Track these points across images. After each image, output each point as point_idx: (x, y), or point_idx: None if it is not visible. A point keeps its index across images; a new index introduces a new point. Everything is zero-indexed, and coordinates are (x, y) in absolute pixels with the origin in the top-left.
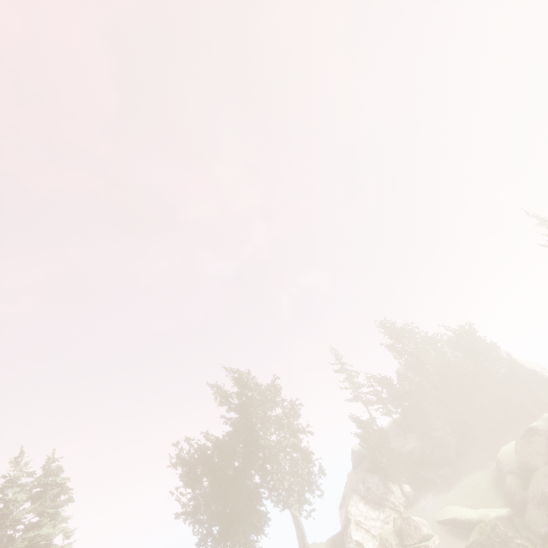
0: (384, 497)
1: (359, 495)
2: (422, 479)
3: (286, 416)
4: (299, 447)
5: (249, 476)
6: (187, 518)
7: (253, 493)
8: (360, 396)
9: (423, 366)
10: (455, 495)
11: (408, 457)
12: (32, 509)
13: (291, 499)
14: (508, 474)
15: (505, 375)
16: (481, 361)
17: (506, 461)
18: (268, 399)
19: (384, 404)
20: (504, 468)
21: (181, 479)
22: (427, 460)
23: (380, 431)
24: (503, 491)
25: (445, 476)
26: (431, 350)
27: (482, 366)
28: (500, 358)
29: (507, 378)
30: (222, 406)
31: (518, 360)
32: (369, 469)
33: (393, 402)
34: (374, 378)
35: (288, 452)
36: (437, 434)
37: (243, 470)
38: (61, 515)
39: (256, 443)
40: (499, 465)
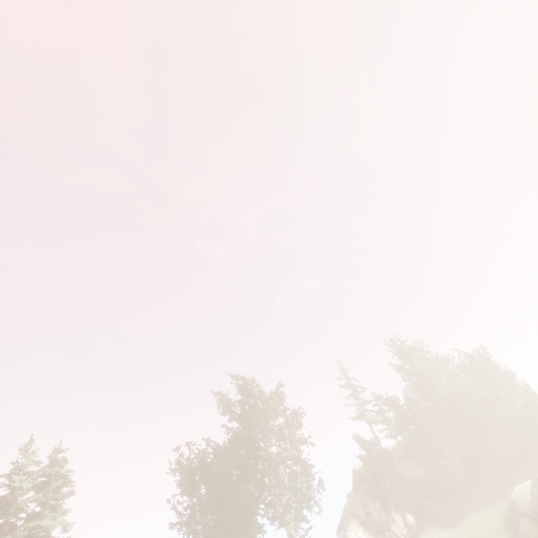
0: (385, 526)
1: (358, 520)
2: (426, 511)
3: (288, 428)
4: (299, 462)
5: (247, 487)
6: (182, 524)
7: (250, 506)
8: (365, 413)
9: (432, 388)
10: (463, 532)
11: (413, 485)
12: (35, 499)
13: (288, 516)
14: (522, 517)
15: (521, 407)
16: (495, 390)
17: (520, 502)
18: (271, 409)
19: (389, 425)
20: (518, 510)
21: (180, 483)
22: (433, 490)
23: (384, 454)
24: (516, 535)
25: (452, 510)
26: (442, 373)
27: (496, 395)
28: (516, 388)
29: (523, 411)
30: (225, 411)
31: (535, 392)
32: (370, 493)
33: (399, 423)
34: (380, 396)
35: (287, 466)
36: (444, 463)
37: (241, 480)
38: (61, 508)
39: (256, 453)
40: (512, 505)
